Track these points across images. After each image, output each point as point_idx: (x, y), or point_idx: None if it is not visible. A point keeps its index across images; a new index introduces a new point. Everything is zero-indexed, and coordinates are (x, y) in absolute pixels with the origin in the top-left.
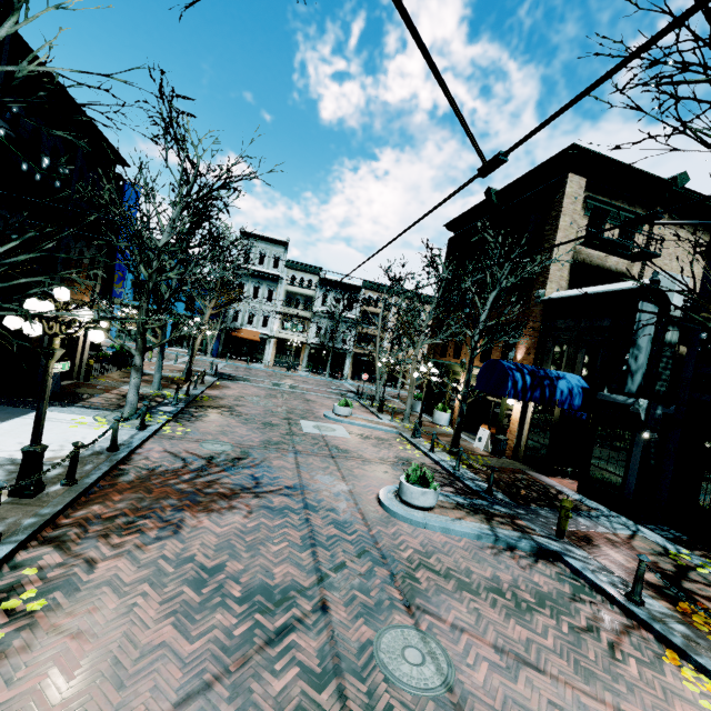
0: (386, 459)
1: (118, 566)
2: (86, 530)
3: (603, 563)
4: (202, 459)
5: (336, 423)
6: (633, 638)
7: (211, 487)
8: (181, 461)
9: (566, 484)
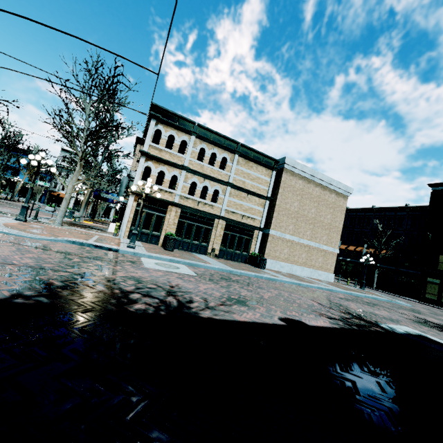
0: None
1: None
2: None
3: None
4: None
5: None
6: None
7: None
8: None
9: None
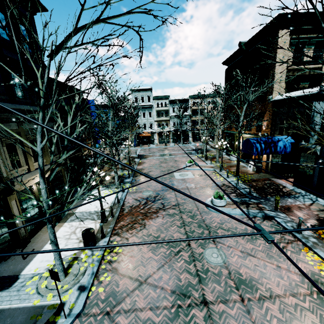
0: (208, 185)
1: (133, 239)
2: (122, 230)
3: (292, 218)
4: (144, 199)
5: (188, 171)
6: (293, 244)
7: (150, 210)
8: (138, 201)
9: (289, 182)
